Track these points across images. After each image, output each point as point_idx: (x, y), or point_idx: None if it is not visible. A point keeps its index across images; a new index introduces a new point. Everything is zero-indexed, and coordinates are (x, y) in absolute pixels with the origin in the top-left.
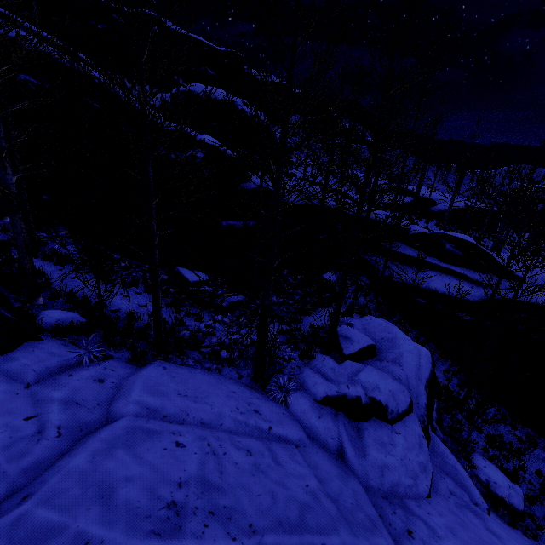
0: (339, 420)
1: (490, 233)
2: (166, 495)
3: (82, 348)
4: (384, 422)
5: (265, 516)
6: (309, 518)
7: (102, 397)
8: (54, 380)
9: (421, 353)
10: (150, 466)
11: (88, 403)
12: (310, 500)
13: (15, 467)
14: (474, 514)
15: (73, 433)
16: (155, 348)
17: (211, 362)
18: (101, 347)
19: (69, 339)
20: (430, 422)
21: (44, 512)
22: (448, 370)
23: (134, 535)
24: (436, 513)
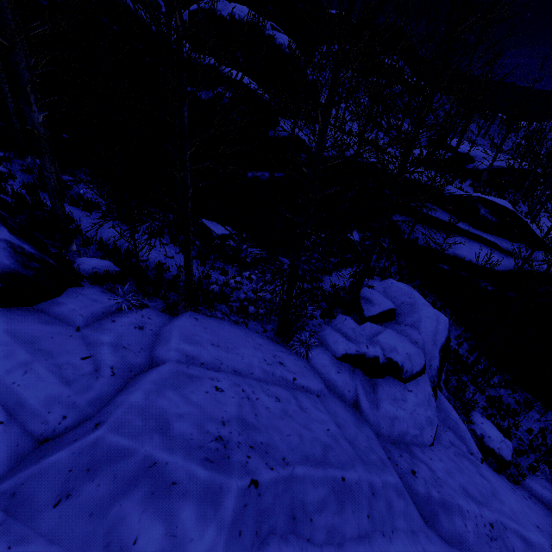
0: (356, 375)
1: (527, 198)
2: (213, 430)
3: (119, 296)
4: (398, 381)
5: (295, 452)
6: (331, 456)
7: (144, 342)
8: (100, 325)
9: (440, 320)
10: (196, 406)
11: (133, 347)
12: (331, 442)
13: (82, 399)
14: (470, 462)
15: (125, 373)
16: (186, 300)
17: (237, 315)
18: (136, 296)
19: (106, 286)
20: (438, 383)
21: (116, 437)
22: (460, 335)
23: (191, 460)
24: (437, 458)
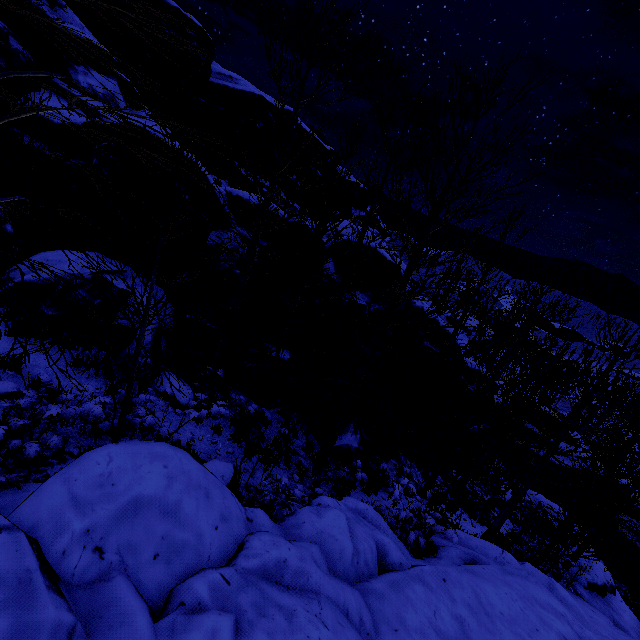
0: (601, 600)
1: None
2: None
3: None
4: (613, 595)
5: None
6: None
7: None
8: None
9: None
10: None
11: None
12: None
13: None
14: None
15: None
16: None
17: None
18: None
19: None
20: None
21: None
22: None
23: None
24: None
